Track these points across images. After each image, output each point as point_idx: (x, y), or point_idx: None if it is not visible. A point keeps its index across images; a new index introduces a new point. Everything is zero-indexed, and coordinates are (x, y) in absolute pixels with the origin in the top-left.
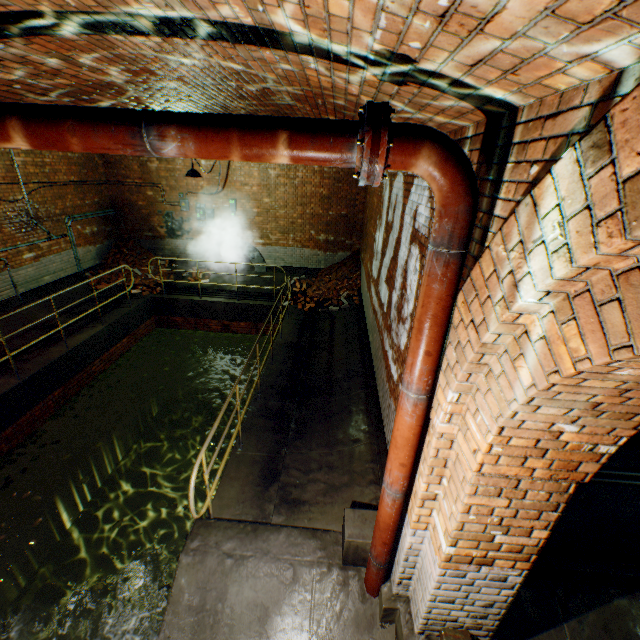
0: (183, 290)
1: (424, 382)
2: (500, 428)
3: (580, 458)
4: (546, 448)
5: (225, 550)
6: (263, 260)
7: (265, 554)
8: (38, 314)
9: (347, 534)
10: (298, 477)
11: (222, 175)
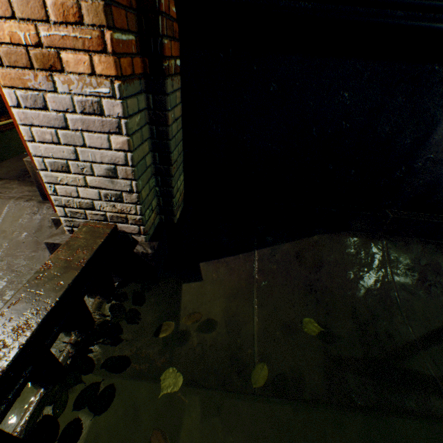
0: None
1: None
2: None
3: None
4: None
5: None
6: None
7: None
8: None
9: (30, 157)
10: None
11: None
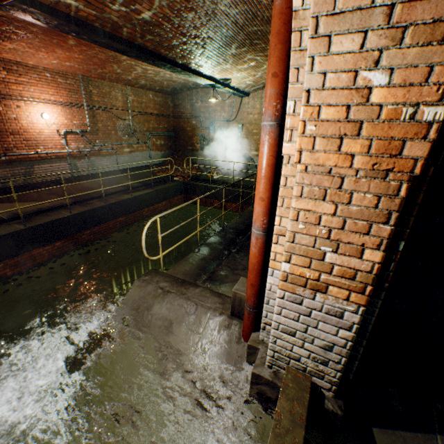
0: (202, 181)
1: (273, 107)
2: (306, 93)
3: (402, 134)
4: (360, 121)
5: (160, 285)
6: (255, 166)
7: (182, 294)
8: (125, 180)
9: (235, 288)
10: (226, 270)
11: (236, 108)
